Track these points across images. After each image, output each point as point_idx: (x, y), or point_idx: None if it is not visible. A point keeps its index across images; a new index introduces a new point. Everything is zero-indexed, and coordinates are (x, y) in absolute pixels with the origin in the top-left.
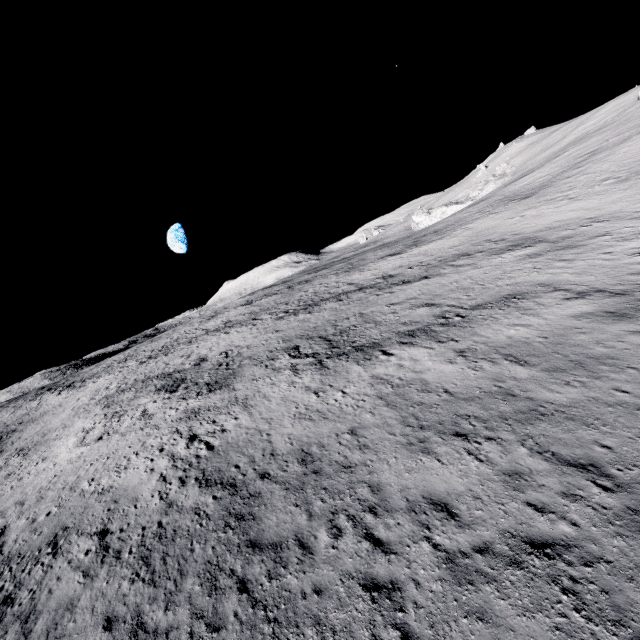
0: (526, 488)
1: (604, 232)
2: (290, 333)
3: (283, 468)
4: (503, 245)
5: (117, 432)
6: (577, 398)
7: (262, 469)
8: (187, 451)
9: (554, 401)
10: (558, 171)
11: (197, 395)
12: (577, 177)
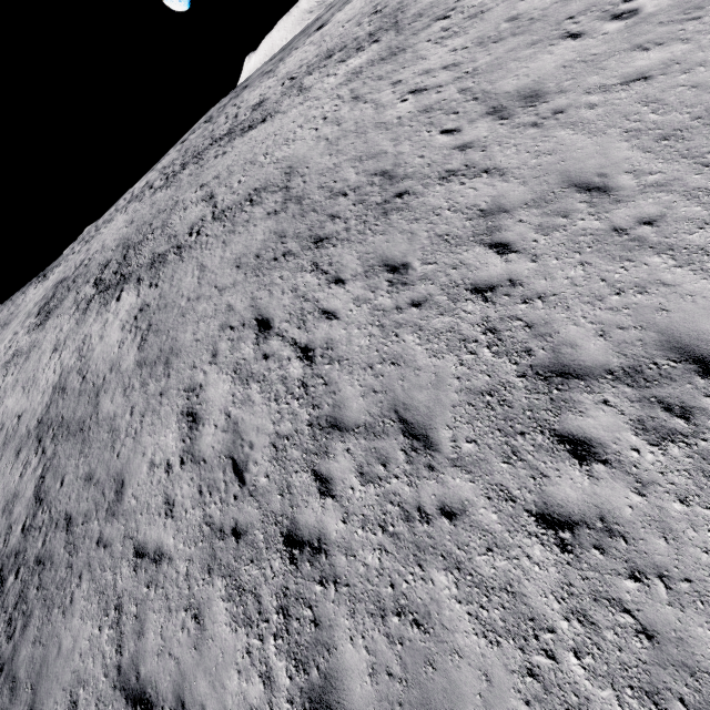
0: (7, 513)
1: (453, 4)
2: (129, 231)
3: None
4: (368, 30)
5: None
6: (110, 414)
7: None
8: None
9: (100, 413)
10: None
11: (33, 329)
12: None
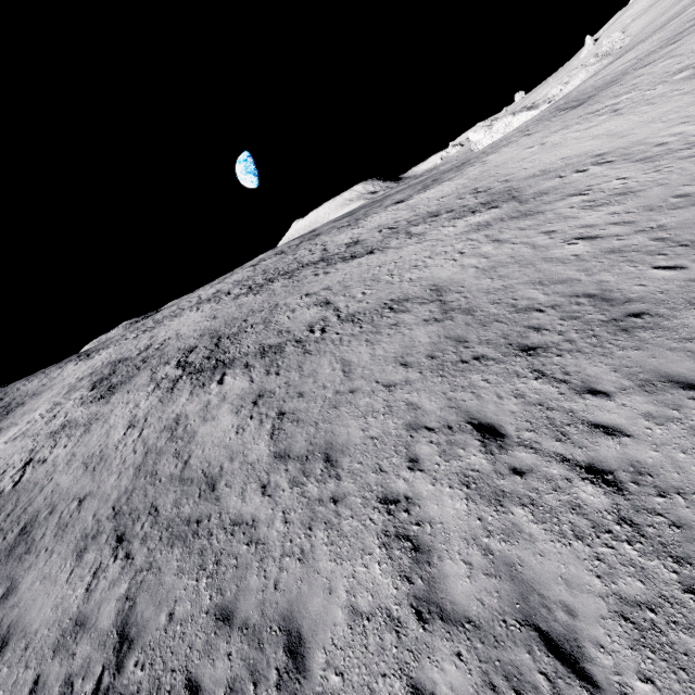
0: (62, 652)
1: (586, 187)
2: (214, 324)
3: (8, 533)
4: (477, 201)
5: (25, 434)
6: (243, 516)
7: (1, 528)
8: (7, 481)
9: (225, 513)
10: (649, 50)
11: (90, 401)
12: (656, 64)
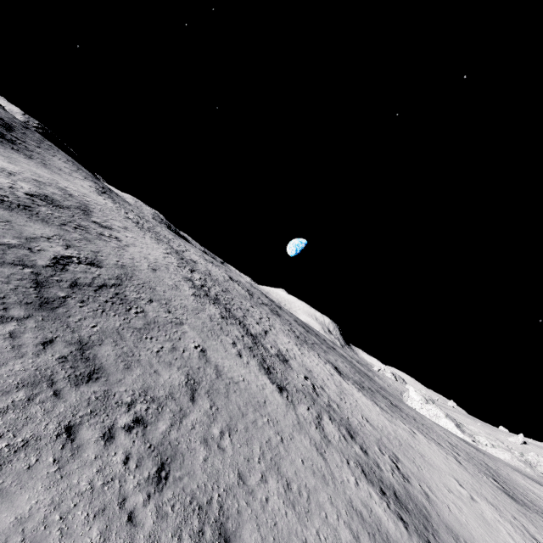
0: None
1: None
2: (143, 272)
3: None
4: (392, 480)
5: None
6: None
7: None
8: None
9: None
10: None
11: None
12: None
